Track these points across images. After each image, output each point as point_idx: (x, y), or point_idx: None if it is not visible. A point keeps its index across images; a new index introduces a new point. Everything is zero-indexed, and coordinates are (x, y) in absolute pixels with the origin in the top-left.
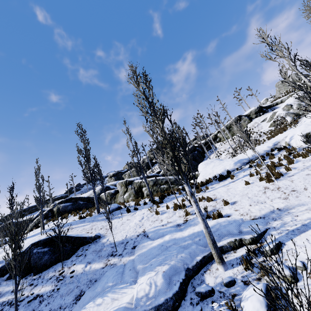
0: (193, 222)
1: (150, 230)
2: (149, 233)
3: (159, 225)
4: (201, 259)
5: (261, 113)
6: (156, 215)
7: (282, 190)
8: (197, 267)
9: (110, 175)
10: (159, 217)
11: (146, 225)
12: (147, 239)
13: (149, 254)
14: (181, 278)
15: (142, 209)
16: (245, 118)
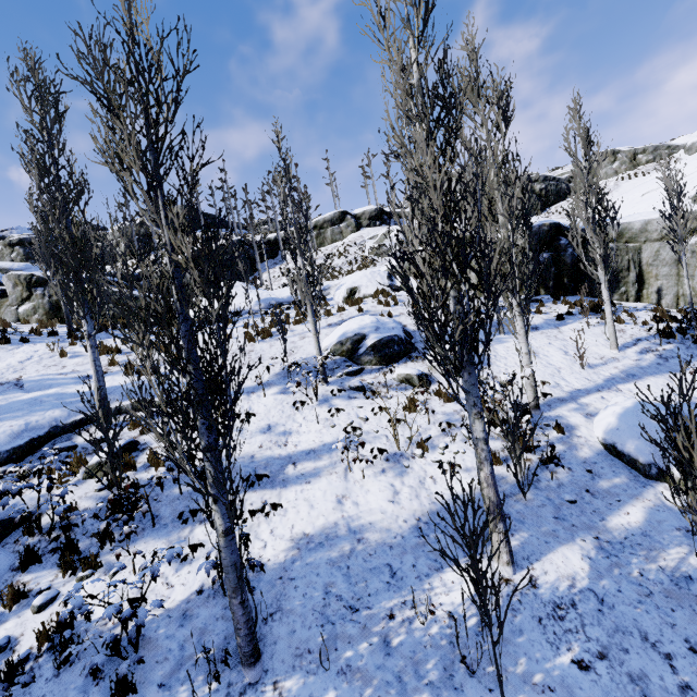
0: (111, 376)
1: (32, 379)
2: (27, 383)
3: (53, 373)
4: (84, 418)
5: (378, 223)
6: (59, 358)
7: (251, 355)
8: (72, 425)
9: (10, 238)
10: (62, 362)
11: (30, 371)
12: (18, 390)
13: (6, 409)
14: (38, 434)
15: (38, 343)
16: (350, 221)
